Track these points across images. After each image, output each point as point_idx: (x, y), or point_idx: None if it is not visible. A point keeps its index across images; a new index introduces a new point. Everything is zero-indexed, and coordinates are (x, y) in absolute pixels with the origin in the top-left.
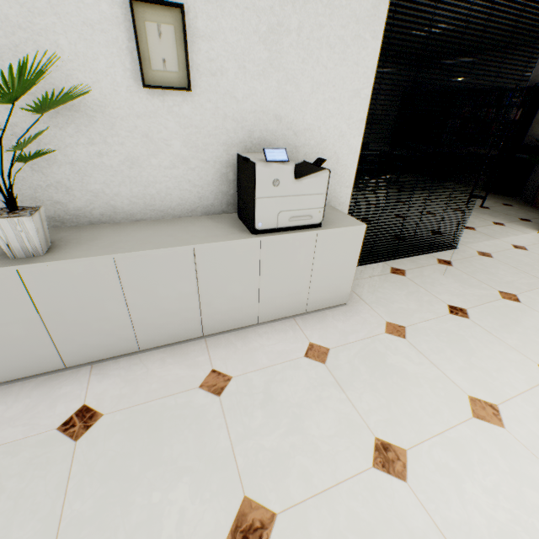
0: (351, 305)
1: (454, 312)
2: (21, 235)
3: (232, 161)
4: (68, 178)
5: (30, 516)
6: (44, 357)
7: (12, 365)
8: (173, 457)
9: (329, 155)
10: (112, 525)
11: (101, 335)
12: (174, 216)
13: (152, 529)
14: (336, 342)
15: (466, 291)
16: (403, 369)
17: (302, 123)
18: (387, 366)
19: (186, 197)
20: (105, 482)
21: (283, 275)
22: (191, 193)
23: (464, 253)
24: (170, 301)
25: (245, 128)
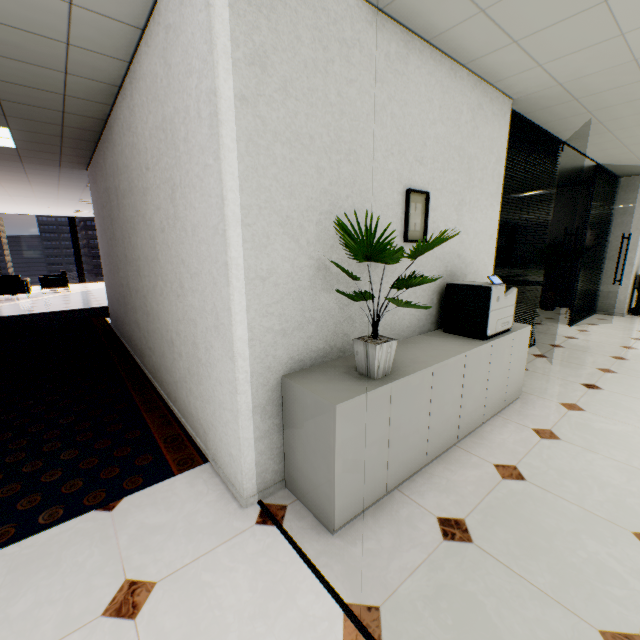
0: (521, 397)
1: (590, 387)
2: (387, 356)
3: (436, 289)
4: (355, 313)
5: (520, 600)
6: (378, 482)
7: (359, 496)
8: (556, 527)
9: (479, 279)
10: (581, 580)
11: (411, 450)
12: (403, 337)
13: (609, 572)
14: (547, 424)
15: (579, 372)
16: (610, 429)
17: (468, 258)
18: (599, 431)
19: (411, 320)
20: (536, 558)
21: (497, 373)
22: (414, 316)
23: (543, 347)
24: (448, 407)
25: (444, 264)
